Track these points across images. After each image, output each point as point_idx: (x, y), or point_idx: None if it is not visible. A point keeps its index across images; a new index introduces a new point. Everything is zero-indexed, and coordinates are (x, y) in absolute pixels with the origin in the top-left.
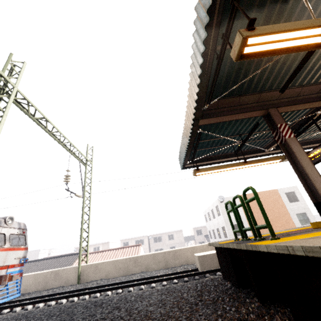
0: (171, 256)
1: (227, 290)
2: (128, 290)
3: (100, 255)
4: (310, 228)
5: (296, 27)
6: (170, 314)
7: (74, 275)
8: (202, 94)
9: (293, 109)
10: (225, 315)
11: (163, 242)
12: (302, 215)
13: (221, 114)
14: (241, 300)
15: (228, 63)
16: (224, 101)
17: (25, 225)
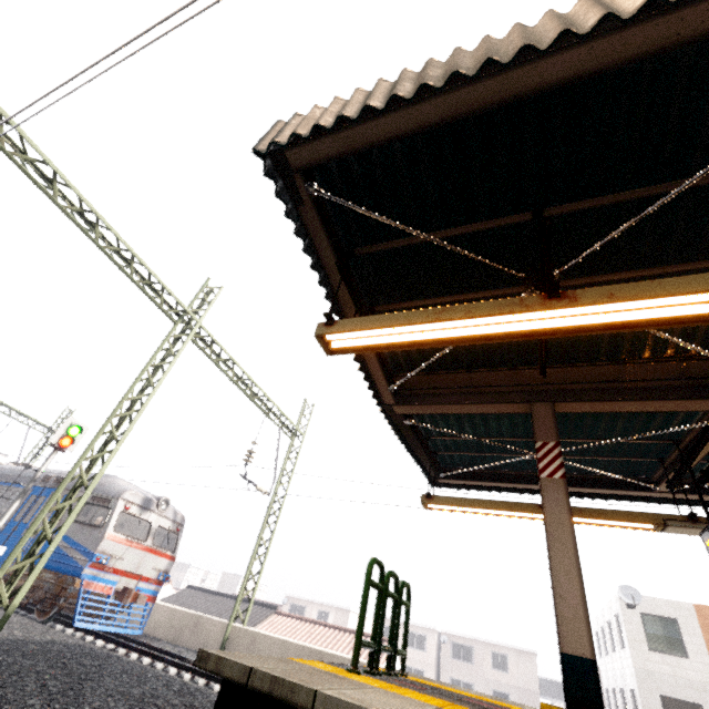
0: None
1: None
2: None
3: (307, 629)
4: None
5: (383, 325)
6: None
7: (219, 639)
8: (376, 369)
9: (607, 408)
10: None
11: (475, 666)
12: None
13: (440, 399)
14: None
15: None
16: (438, 378)
17: (183, 519)
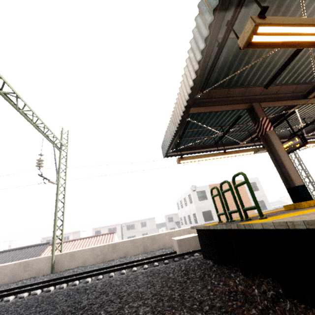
0: (149, 241)
1: (211, 268)
2: (109, 275)
3: (71, 244)
4: (281, 211)
5: (300, 23)
6: (162, 293)
7: (47, 265)
8: (198, 82)
9: (271, 105)
10: (216, 289)
11: (136, 229)
12: (261, 203)
13: (211, 104)
14: (226, 275)
15: (225, 53)
16: (214, 91)
17: None
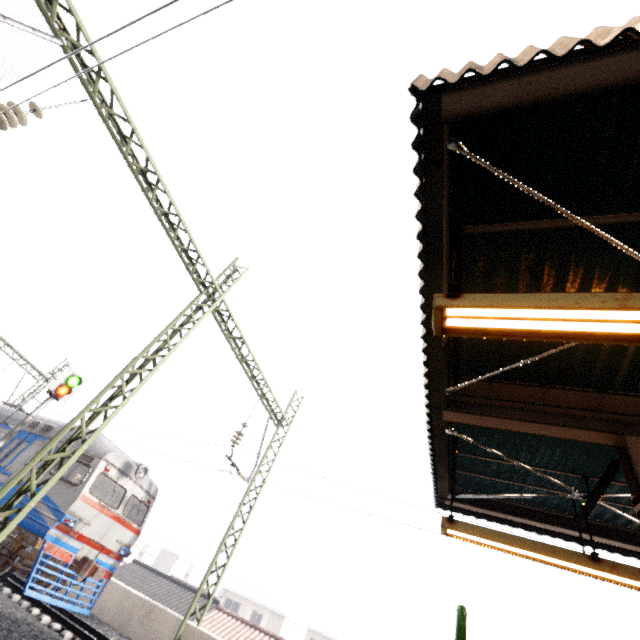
0: None
1: None
2: None
3: (246, 633)
4: None
5: (537, 305)
6: None
7: (169, 636)
8: (440, 366)
9: None
10: None
11: None
12: None
13: (499, 412)
14: None
15: None
16: (503, 388)
17: (156, 491)
